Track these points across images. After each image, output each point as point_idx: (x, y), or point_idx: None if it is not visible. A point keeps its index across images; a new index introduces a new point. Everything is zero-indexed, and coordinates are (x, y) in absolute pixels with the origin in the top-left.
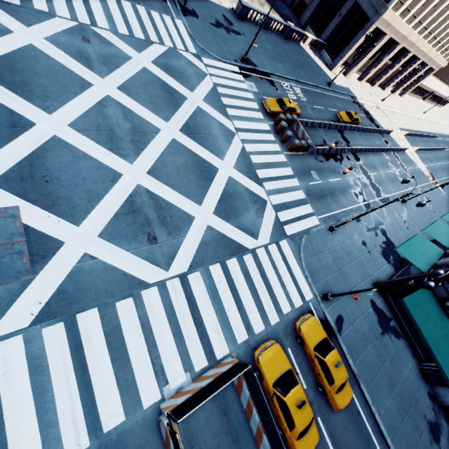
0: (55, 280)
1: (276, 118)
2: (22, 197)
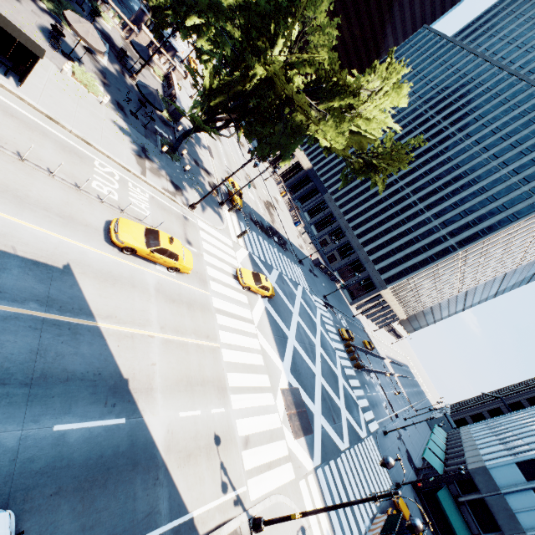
0: (319, 437)
1: (343, 341)
2: (297, 382)
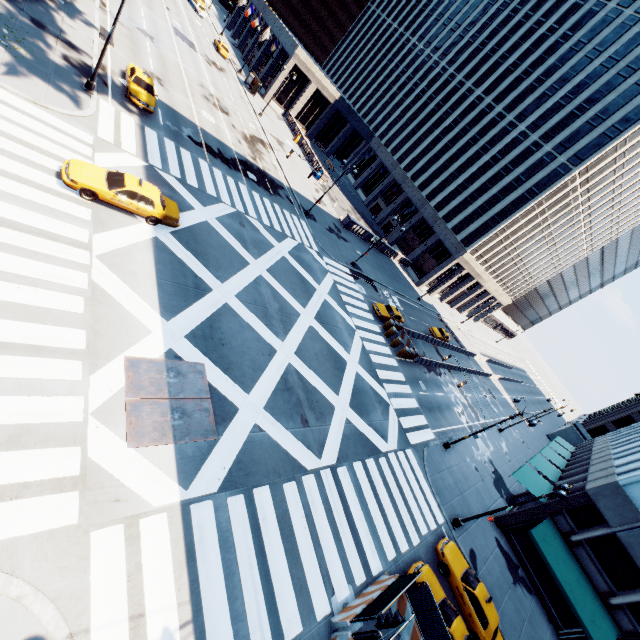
0: (234, 447)
1: (383, 322)
2: (206, 355)
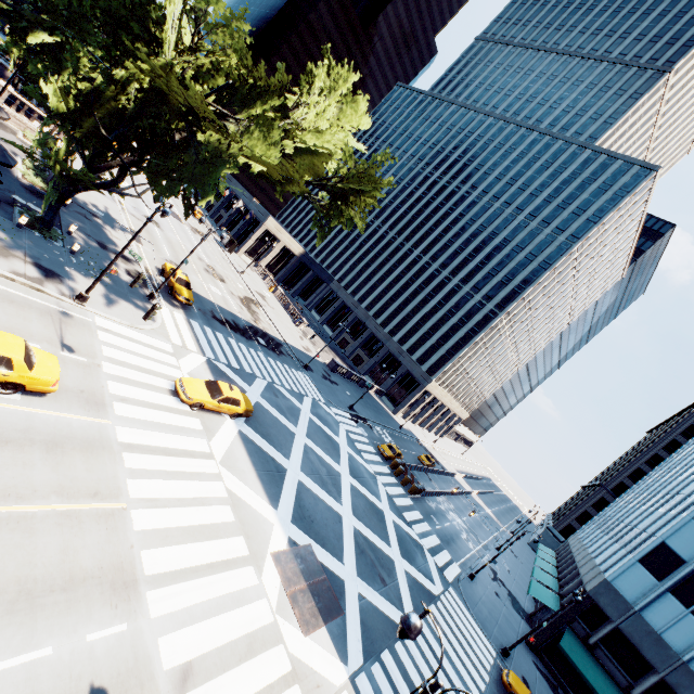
0: (356, 618)
1: (388, 461)
2: (308, 535)
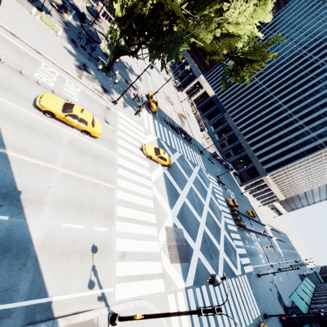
0: (194, 266)
1: (230, 207)
2: (182, 225)
